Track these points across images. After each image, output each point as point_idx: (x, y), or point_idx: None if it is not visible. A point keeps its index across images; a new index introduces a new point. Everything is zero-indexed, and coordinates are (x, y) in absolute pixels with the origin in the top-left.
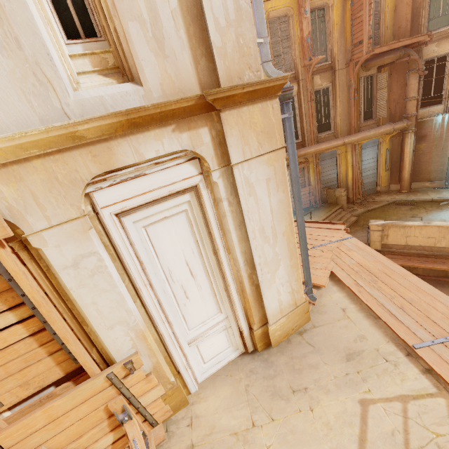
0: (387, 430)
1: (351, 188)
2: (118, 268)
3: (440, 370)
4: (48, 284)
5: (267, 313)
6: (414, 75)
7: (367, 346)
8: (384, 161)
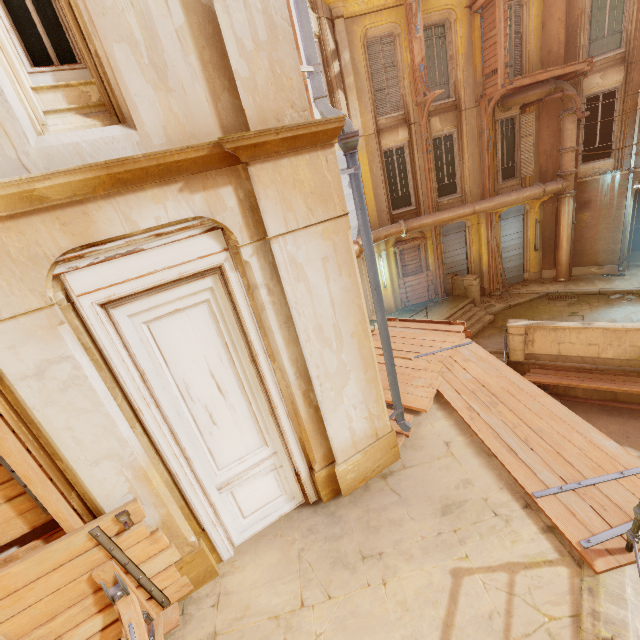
0: (483, 611)
1: (486, 274)
2: (107, 379)
3: (565, 528)
4: (3, 400)
5: (333, 447)
6: (570, 117)
7: (473, 494)
8: (532, 236)
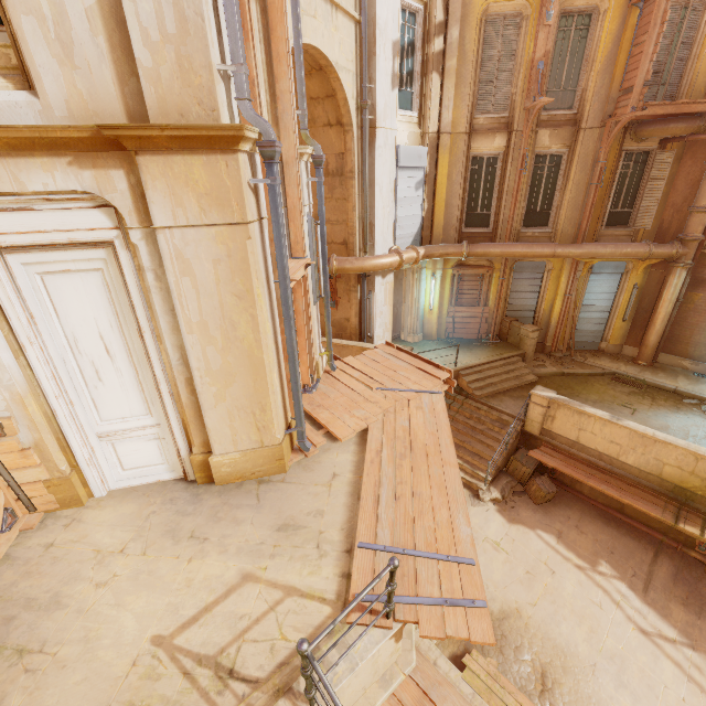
0: (241, 611)
1: (552, 330)
2: None
3: (356, 579)
4: None
5: (211, 437)
6: None
7: (316, 524)
8: (625, 302)
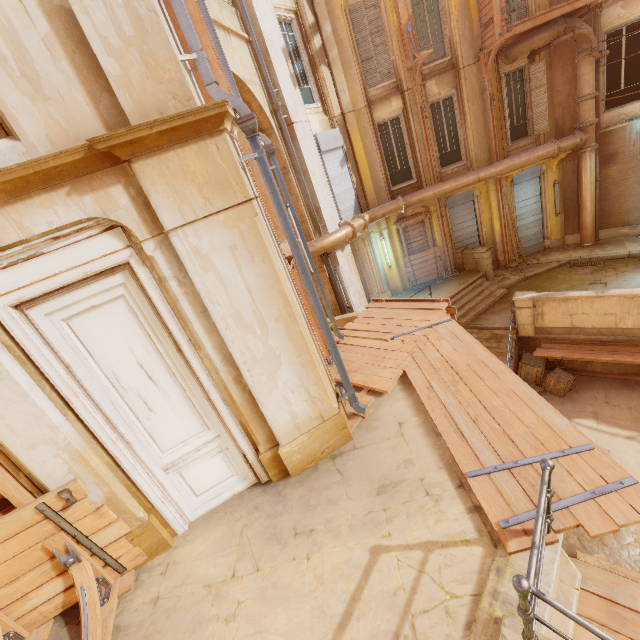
0: (391, 587)
1: (500, 245)
2: (32, 373)
3: (488, 508)
4: None
5: (274, 429)
6: (586, 59)
7: (411, 474)
8: (551, 199)
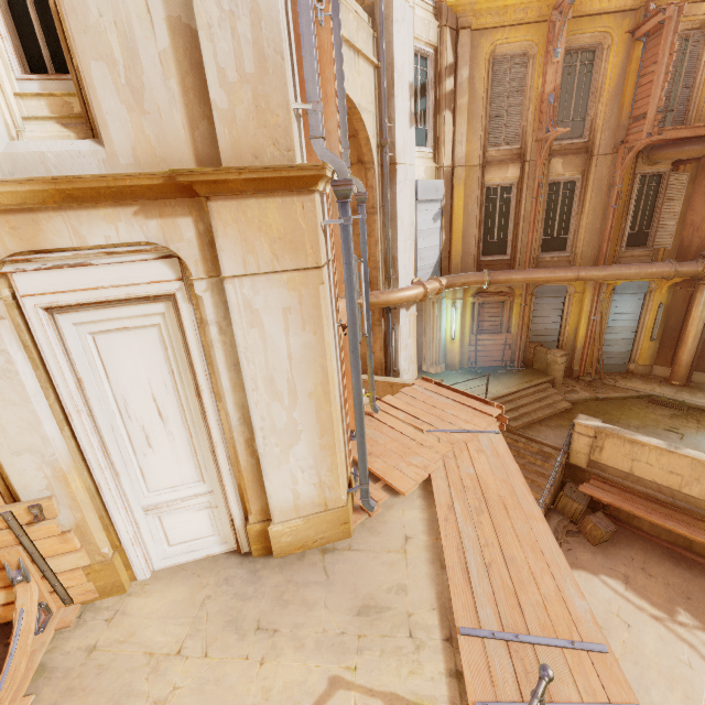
0: None
1: (579, 354)
2: (42, 379)
3: (471, 680)
4: None
5: (271, 504)
6: None
7: (401, 604)
8: (651, 322)
